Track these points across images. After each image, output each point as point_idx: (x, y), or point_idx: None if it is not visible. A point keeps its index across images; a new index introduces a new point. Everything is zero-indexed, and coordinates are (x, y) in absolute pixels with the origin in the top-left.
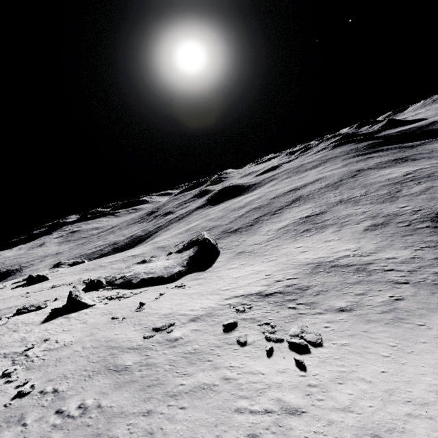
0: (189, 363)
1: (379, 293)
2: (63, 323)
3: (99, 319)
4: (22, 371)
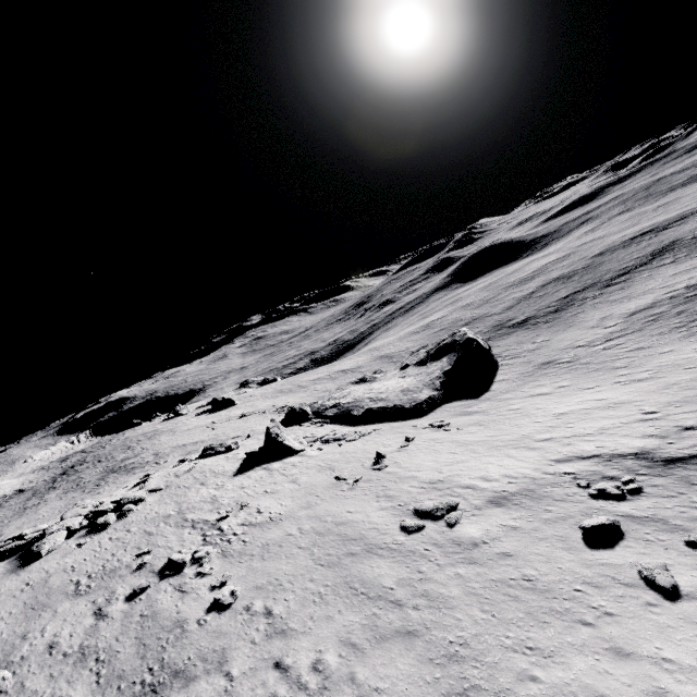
0: (532, 618)
1: None
2: (263, 478)
3: (315, 477)
4: (217, 559)
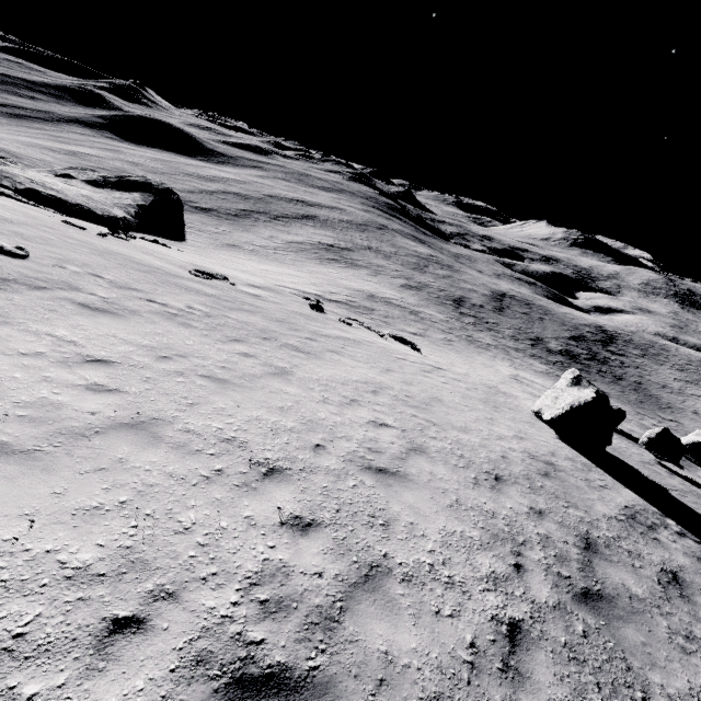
0: (308, 320)
1: (436, 333)
2: None
3: (27, 210)
4: None
